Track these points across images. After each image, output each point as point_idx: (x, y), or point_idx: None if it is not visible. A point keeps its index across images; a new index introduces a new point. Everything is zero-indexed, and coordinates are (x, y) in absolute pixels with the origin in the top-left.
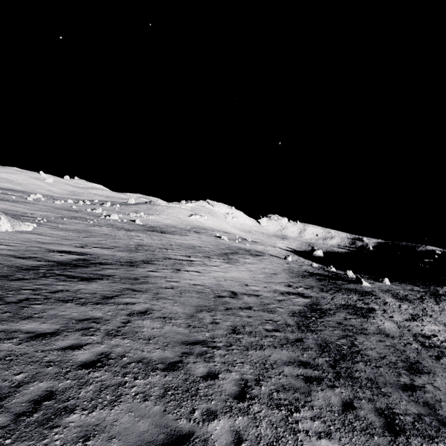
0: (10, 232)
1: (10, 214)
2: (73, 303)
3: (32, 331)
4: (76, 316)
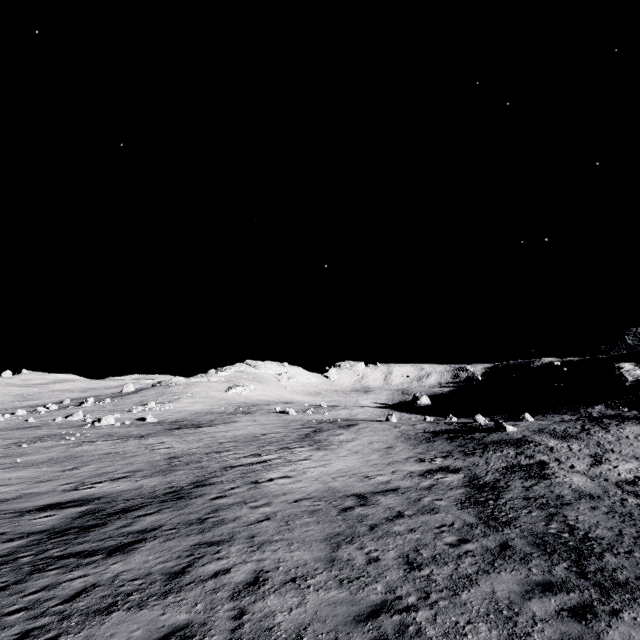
0: None
1: None
2: (121, 610)
3: None
4: (141, 637)
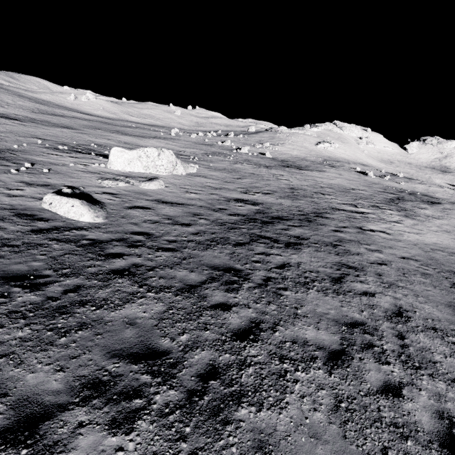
0: (184, 175)
1: None
2: (313, 290)
3: (320, 345)
4: (336, 316)
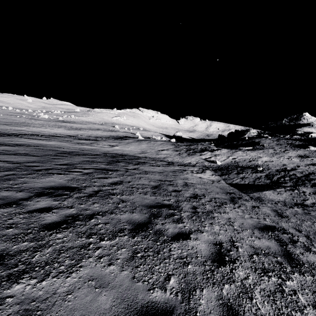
0: None
1: None
2: None
3: None
4: None
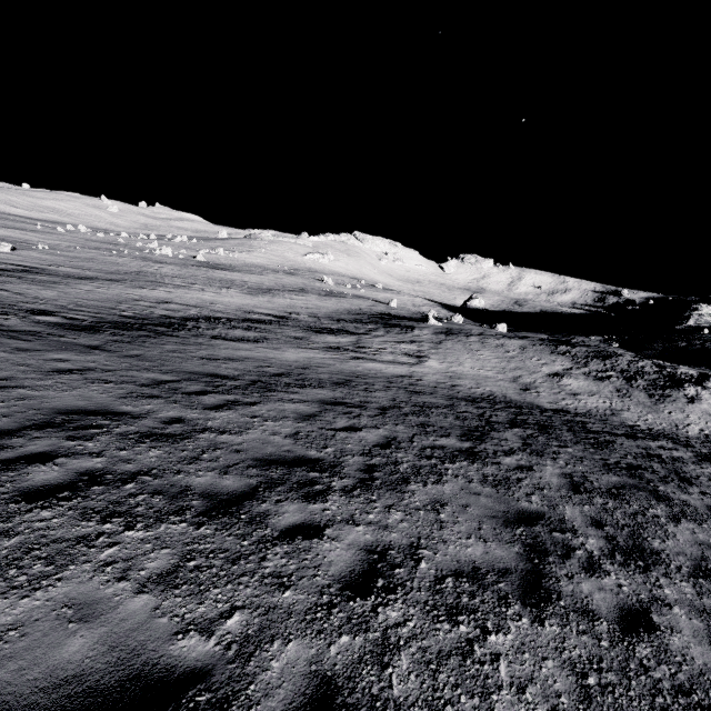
0: None
1: (7, 240)
2: None
3: None
4: None
